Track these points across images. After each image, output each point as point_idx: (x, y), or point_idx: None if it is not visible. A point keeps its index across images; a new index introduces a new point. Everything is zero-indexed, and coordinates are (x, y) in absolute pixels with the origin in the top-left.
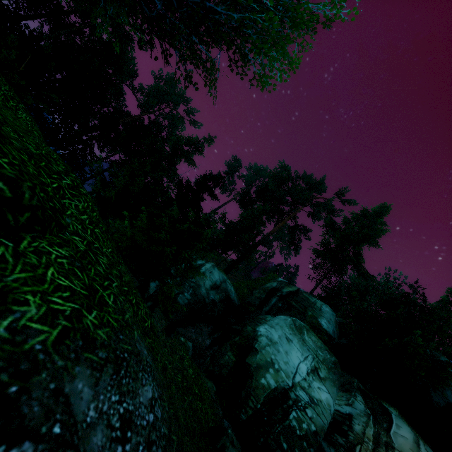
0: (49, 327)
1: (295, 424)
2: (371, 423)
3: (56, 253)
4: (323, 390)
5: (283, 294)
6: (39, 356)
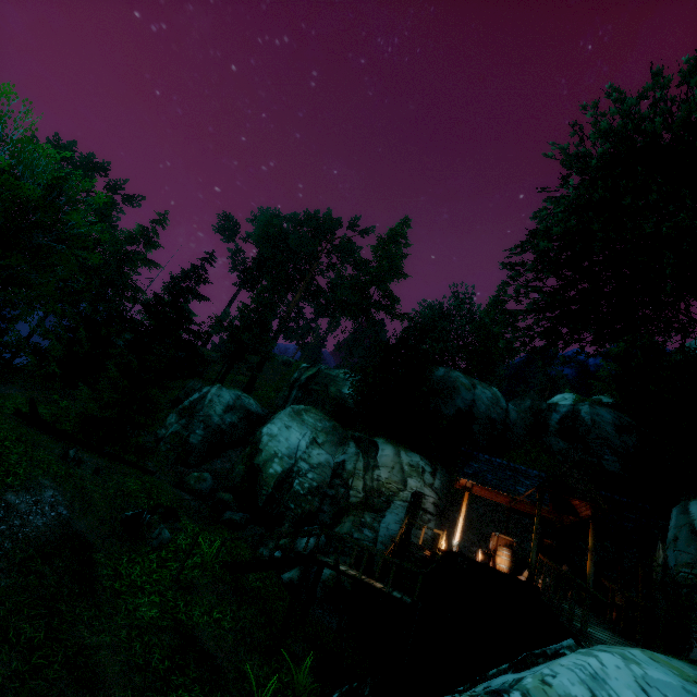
0: None
1: (299, 488)
2: (361, 458)
3: None
4: (322, 454)
5: (302, 382)
6: None
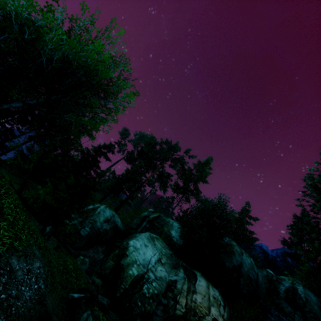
0: (3, 247)
1: (146, 291)
2: (186, 282)
3: (3, 224)
4: (163, 270)
5: (150, 219)
6: (2, 254)
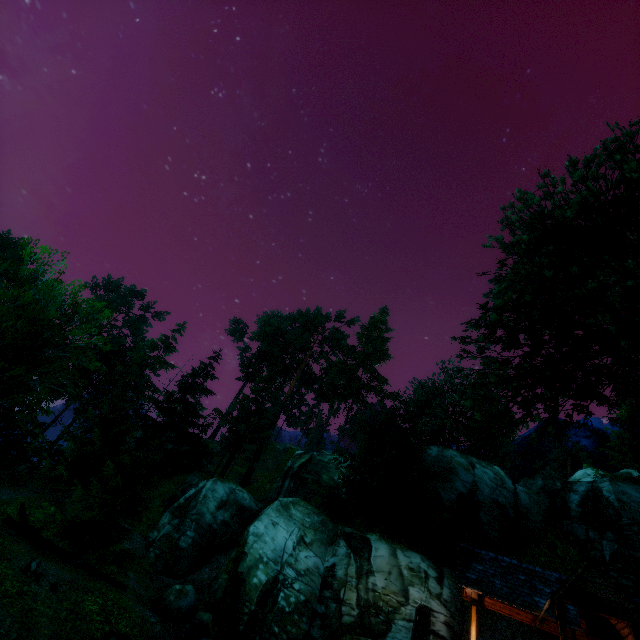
0: None
1: (284, 604)
2: (352, 561)
3: None
4: (310, 556)
5: (294, 470)
6: None
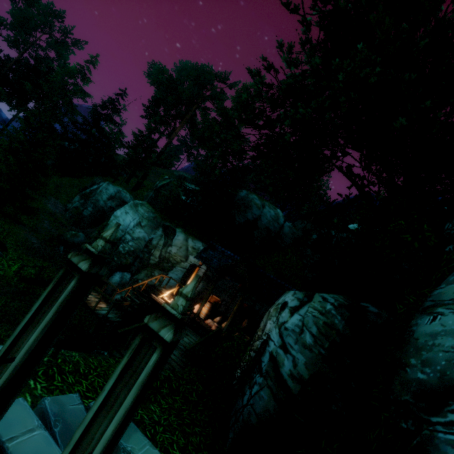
0: None
1: (121, 249)
2: (163, 238)
3: None
4: (141, 232)
5: (157, 187)
6: None
